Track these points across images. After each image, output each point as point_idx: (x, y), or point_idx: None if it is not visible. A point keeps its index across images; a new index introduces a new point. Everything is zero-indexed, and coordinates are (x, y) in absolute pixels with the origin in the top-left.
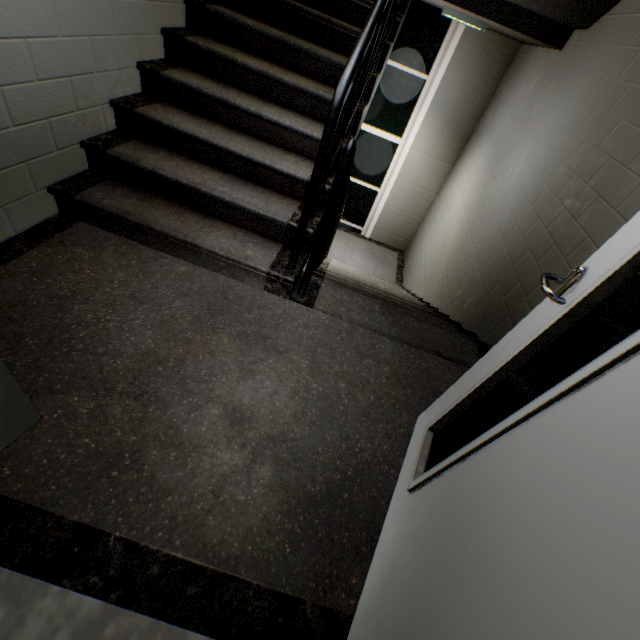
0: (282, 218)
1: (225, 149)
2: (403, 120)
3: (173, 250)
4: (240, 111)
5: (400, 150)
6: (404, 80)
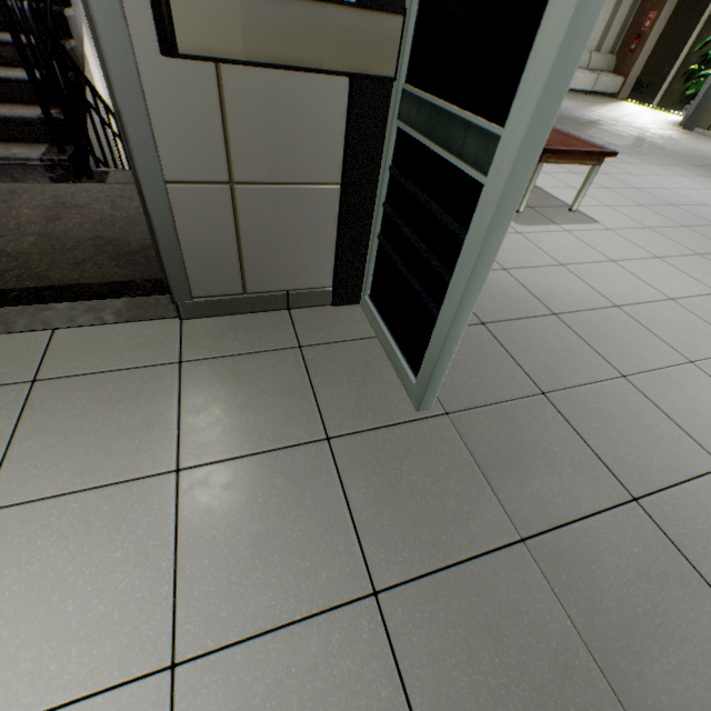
0: (31, 115)
1: None
2: None
3: None
4: None
5: None
6: None
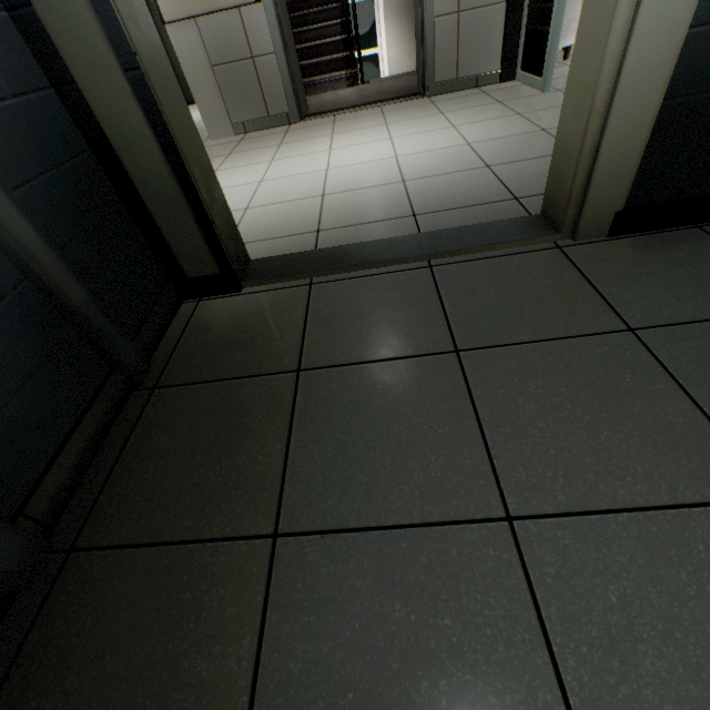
0: (340, 56)
1: (304, 48)
2: (373, 35)
3: (306, 93)
4: (300, 34)
5: (381, 57)
6: (360, 8)
